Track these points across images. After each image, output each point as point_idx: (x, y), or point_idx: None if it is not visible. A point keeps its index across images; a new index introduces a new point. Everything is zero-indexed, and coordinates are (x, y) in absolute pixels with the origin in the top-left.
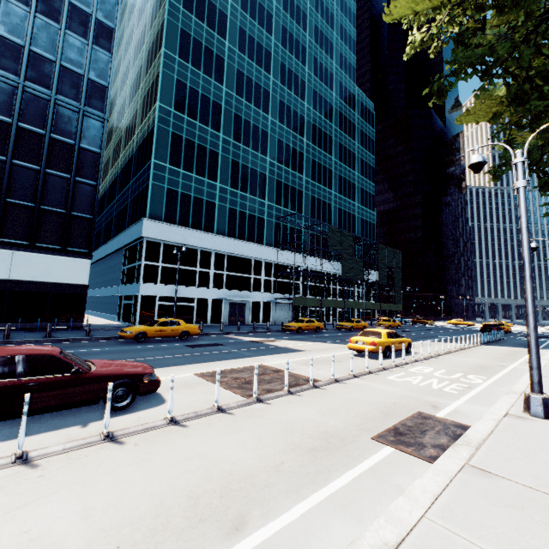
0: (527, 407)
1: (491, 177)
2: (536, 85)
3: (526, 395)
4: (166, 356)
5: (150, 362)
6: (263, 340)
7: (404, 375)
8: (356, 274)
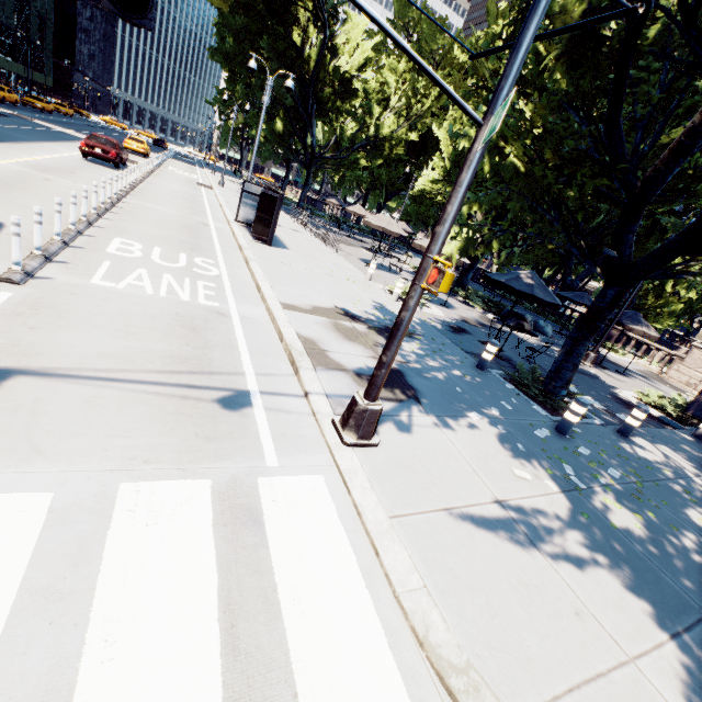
0: (220, 184)
1: (209, 54)
2: (246, 63)
3: (220, 181)
4: (25, 128)
5: (39, 134)
6: (16, 114)
7: (173, 170)
8: (8, 17)
